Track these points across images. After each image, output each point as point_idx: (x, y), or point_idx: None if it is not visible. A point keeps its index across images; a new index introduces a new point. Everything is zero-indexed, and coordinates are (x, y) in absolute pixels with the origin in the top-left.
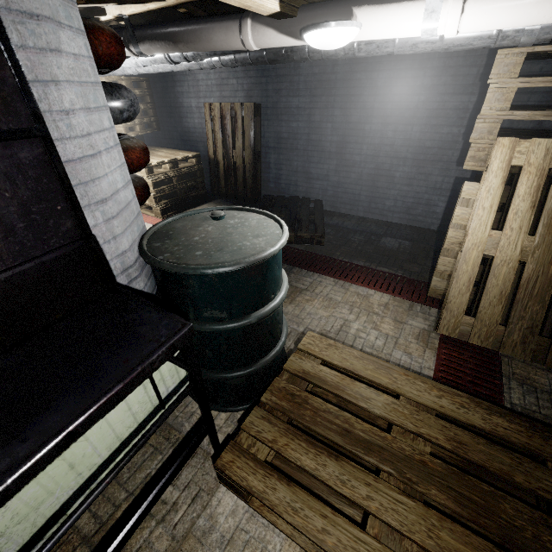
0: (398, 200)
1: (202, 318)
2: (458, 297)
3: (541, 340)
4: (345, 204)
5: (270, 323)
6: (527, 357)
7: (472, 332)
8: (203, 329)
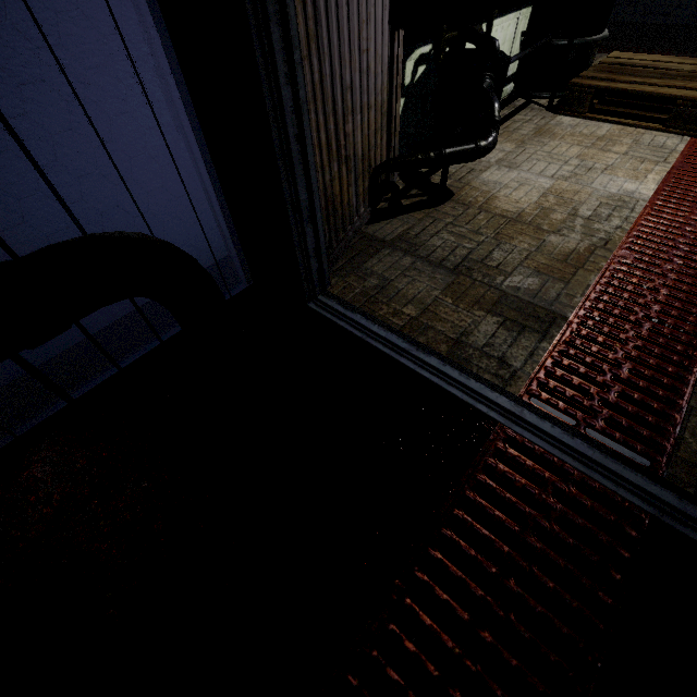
0: None
1: None
2: None
3: None
4: (618, 7)
5: None
6: None
7: None
8: None
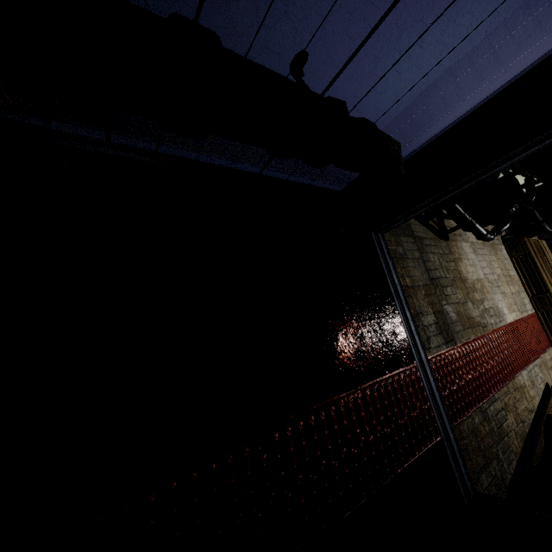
0: None
1: None
2: None
3: None
4: None
5: None
6: None
7: None
8: None
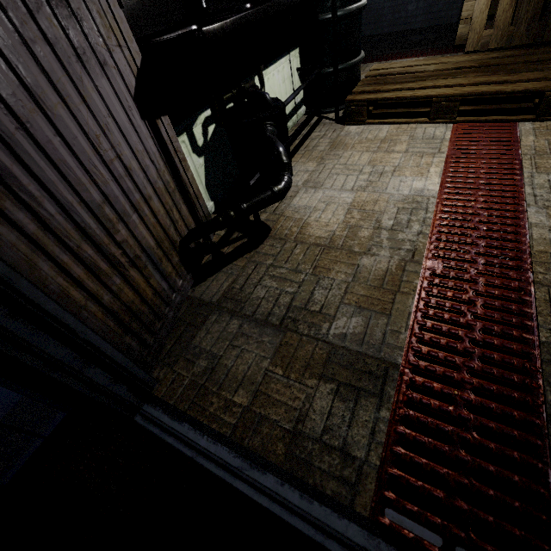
0: (420, 0)
1: (325, 10)
2: (479, 17)
3: (540, 25)
4: (370, 25)
5: (359, 25)
6: (530, 41)
7: (490, 40)
8: (327, 16)
